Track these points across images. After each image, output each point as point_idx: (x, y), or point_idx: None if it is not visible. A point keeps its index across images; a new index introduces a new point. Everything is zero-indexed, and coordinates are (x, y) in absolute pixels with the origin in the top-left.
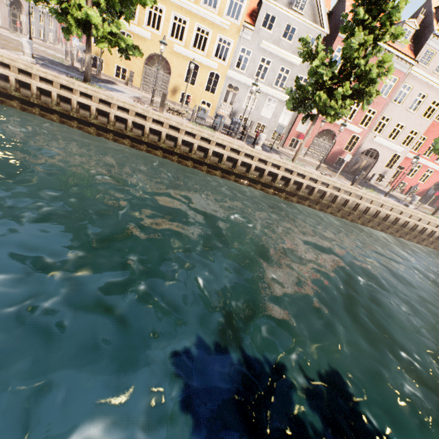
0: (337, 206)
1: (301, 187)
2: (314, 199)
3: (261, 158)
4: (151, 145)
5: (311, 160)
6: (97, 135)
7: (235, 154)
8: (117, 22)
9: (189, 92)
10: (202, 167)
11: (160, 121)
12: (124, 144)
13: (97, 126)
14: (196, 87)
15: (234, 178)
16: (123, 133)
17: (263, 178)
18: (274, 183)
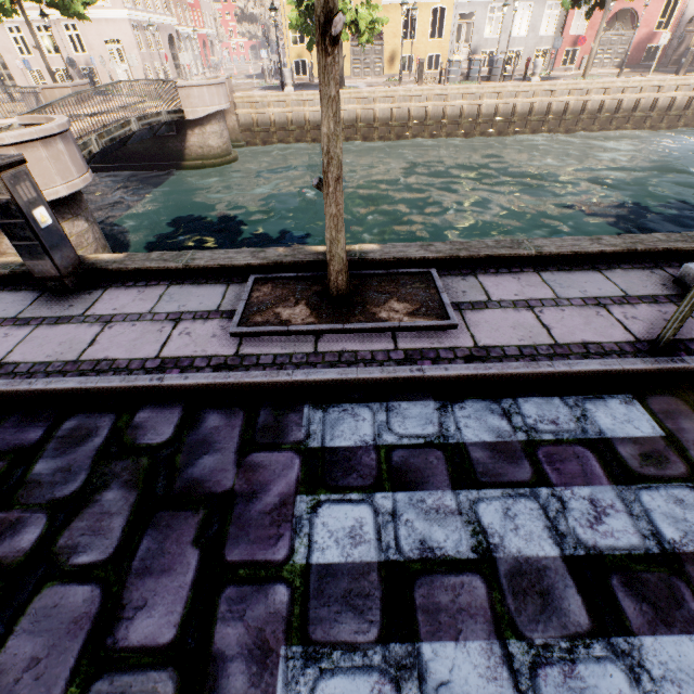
0: (658, 113)
1: (602, 107)
2: (623, 117)
3: (544, 91)
4: (416, 129)
5: (601, 71)
6: (363, 140)
7: (511, 99)
8: (374, 7)
9: (410, 53)
10: (473, 131)
11: (422, 97)
12: (389, 139)
13: (361, 131)
14: (417, 40)
15: (513, 130)
16: (389, 126)
17: (550, 114)
18: (565, 116)
